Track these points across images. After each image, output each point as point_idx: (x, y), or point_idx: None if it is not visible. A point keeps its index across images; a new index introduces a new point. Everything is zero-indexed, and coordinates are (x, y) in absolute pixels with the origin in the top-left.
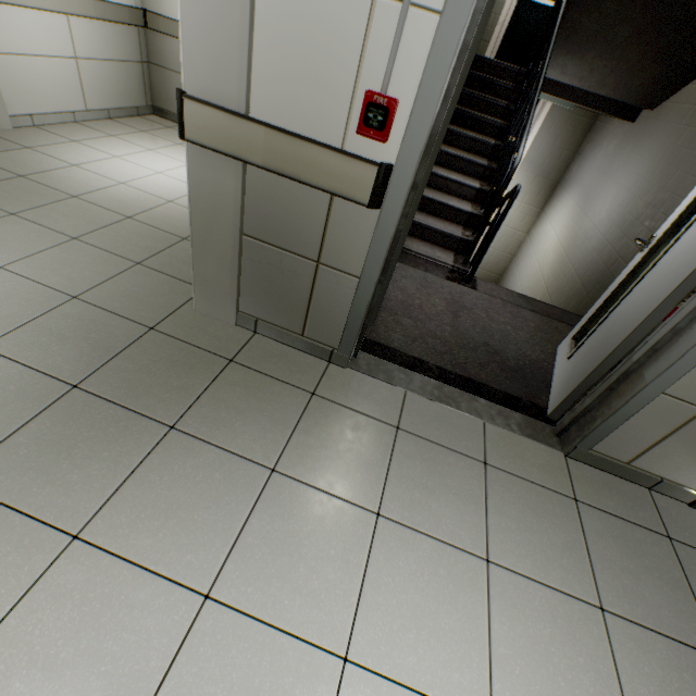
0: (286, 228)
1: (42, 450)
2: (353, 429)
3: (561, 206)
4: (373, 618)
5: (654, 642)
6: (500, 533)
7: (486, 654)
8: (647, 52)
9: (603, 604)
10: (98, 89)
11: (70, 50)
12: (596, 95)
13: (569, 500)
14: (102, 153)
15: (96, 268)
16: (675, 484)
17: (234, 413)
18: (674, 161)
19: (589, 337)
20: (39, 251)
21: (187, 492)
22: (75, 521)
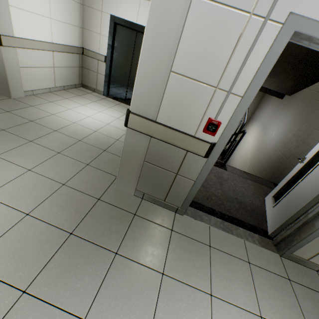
0: (164, 160)
1: (62, 271)
2: (192, 248)
3: (253, 128)
4: None
5: None
6: (263, 300)
7: None
8: (288, 77)
9: None
10: (61, 78)
11: (52, 64)
12: (267, 88)
13: (286, 280)
14: (63, 107)
15: (70, 168)
16: None
17: (141, 243)
18: (303, 119)
19: (283, 199)
20: (45, 160)
21: (128, 289)
22: (82, 310)
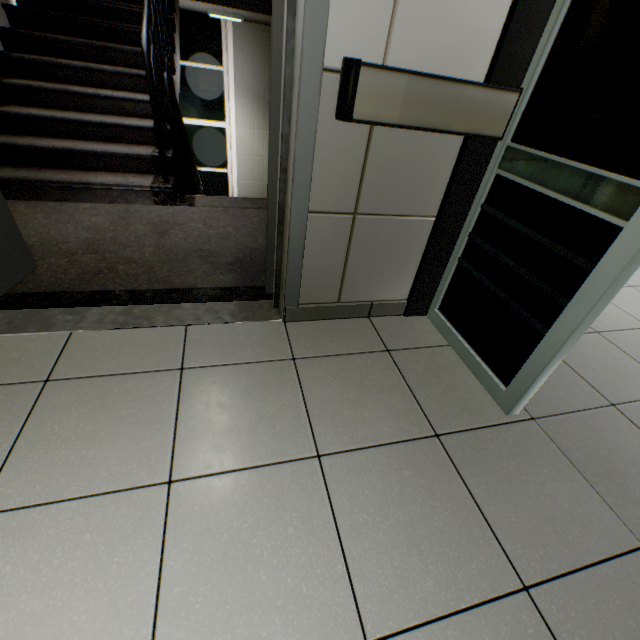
0: None
1: None
2: None
3: None
4: None
5: (374, 458)
6: (194, 439)
7: (150, 613)
8: None
9: (320, 450)
10: None
11: None
12: None
13: (287, 363)
14: None
15: None
16: (384, 302)
17: None
18: None
19: None
20: None
21: None
22: None
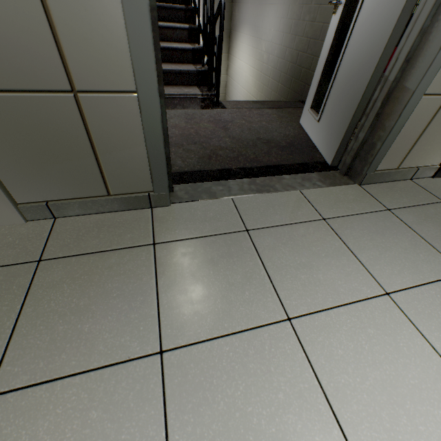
0: None
1: None
2: (213, 254)
3: (241, 43)
4: (366, 435)
5: None
6: (375, 265)
7: None
8: None
9: None
10: None
11: None
12: None
13: (386, 212)
14: None
15: None
16: (425, 167)
17: (75, 318)
18: None
19: (330, 95)
20: None
21: None
22: None
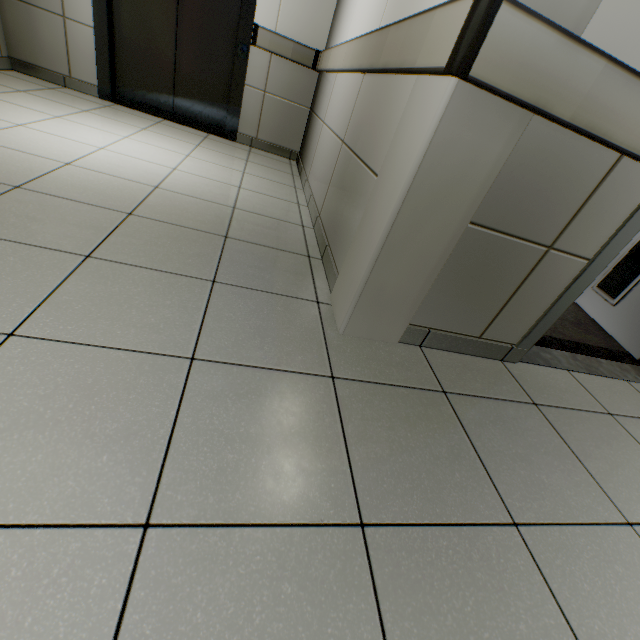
0: (532, 208)
1: None
2: (597, 431)
3: None
4: None
5: None
6: None
7: None
8: None
9: None
10: None
11: None
12: None
13: None
14: None
15: (168, 300)
16: None
17: (526, 466)
18: None
19: (639, 283)
20: (52, 288)
21: (635, 619)
22: None
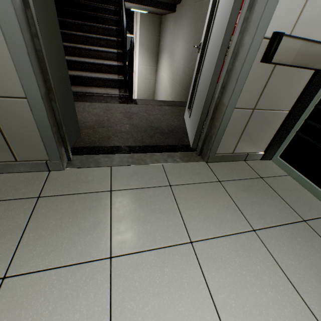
0: None
1: None
2: (78, 206)
3: (163, 61)
4: None
5: (280, 231)
6: (192, 220)
7: (213, 308)
8: None
9: (253, 227)
10: None
11: None
12: (155, 0)
13: (217, 183)
14: None
15: None
16: (253, 153)
17: None
18: (197, 20)
19: (194, 102)
20: None
21: None
22: None
